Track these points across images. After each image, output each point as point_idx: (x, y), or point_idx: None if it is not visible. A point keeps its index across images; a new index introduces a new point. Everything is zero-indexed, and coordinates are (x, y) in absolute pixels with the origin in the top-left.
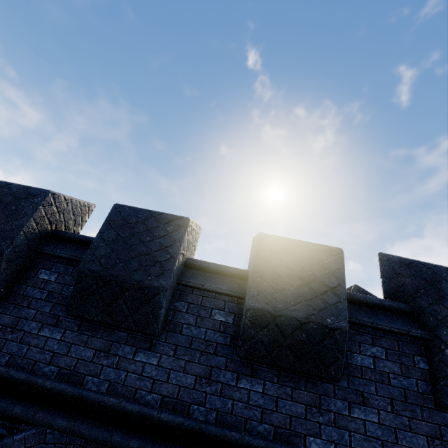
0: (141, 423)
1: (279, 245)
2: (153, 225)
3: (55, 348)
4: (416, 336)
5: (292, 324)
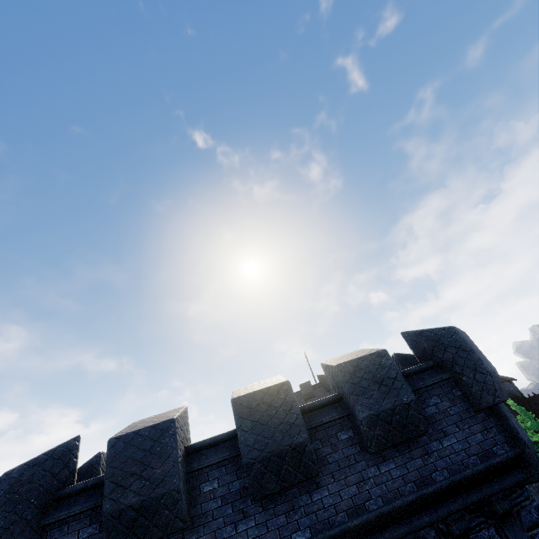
0: (344, 538)
1: (352, 367)
2: (270, 400)
3: (257, 533)
4: (447, 378)
5: (389, 413)
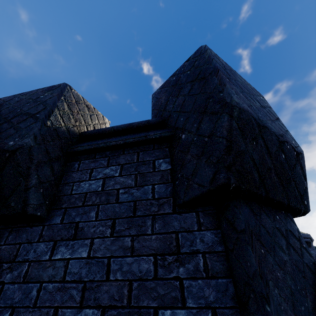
0: None
1: (2, 102)
2: None
3: None
4: (156, 137)
5: None
